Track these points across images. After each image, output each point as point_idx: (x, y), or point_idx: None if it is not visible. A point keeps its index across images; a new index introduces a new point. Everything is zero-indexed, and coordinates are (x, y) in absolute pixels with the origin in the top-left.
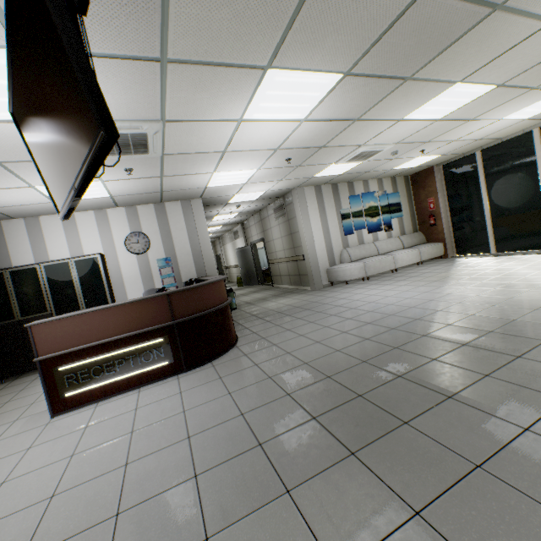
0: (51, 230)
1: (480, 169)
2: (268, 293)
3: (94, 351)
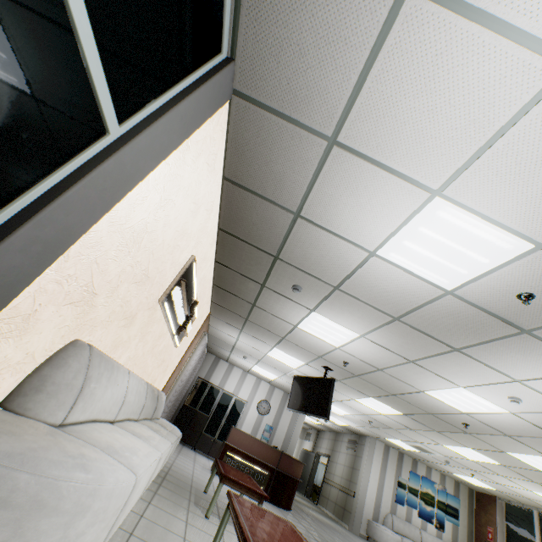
0: (234, 375)
1: (536, 528)
2: (312, 505)
3: (242, 455)
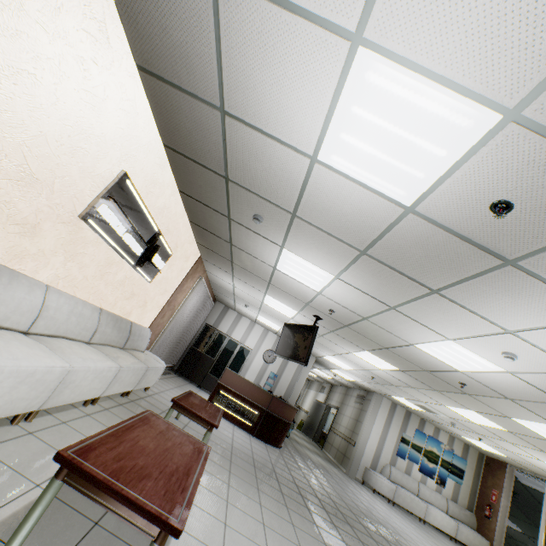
0: (242, 324)
1: (545, 498)
2: (314, 448)
3: (234, 394)
